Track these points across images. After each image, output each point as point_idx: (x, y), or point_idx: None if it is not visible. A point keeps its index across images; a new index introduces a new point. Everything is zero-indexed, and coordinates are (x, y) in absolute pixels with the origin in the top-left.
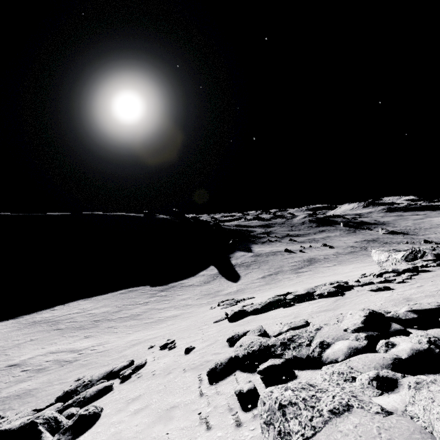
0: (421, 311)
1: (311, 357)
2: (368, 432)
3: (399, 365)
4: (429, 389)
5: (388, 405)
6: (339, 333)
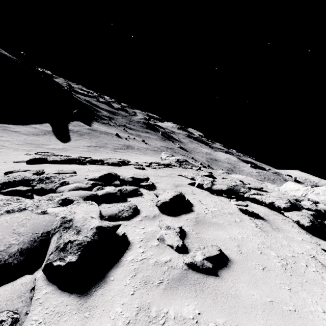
0: (136, 179)
1: (52, 189)
2: (15, 220)
3: (92, 197)
4: (79, 205)
5: (52, 211)
6: (80, 179)
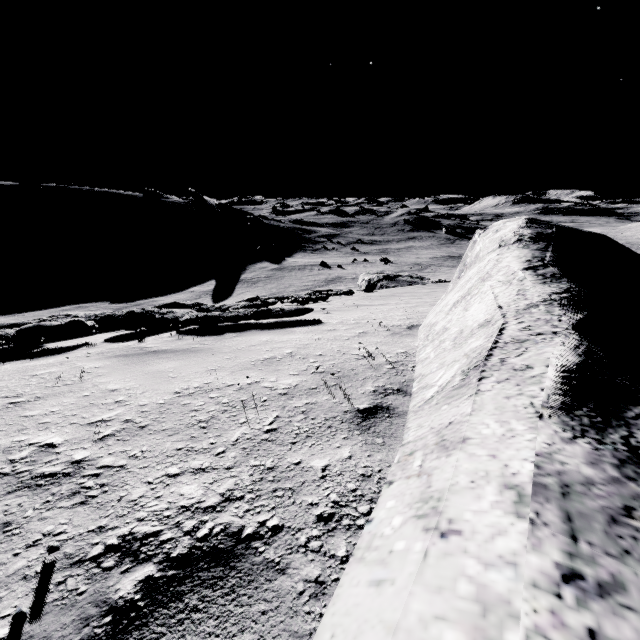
0: None
1: None
2: None
3: None
4: None
5: None
6: None
